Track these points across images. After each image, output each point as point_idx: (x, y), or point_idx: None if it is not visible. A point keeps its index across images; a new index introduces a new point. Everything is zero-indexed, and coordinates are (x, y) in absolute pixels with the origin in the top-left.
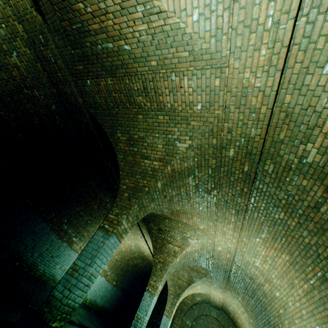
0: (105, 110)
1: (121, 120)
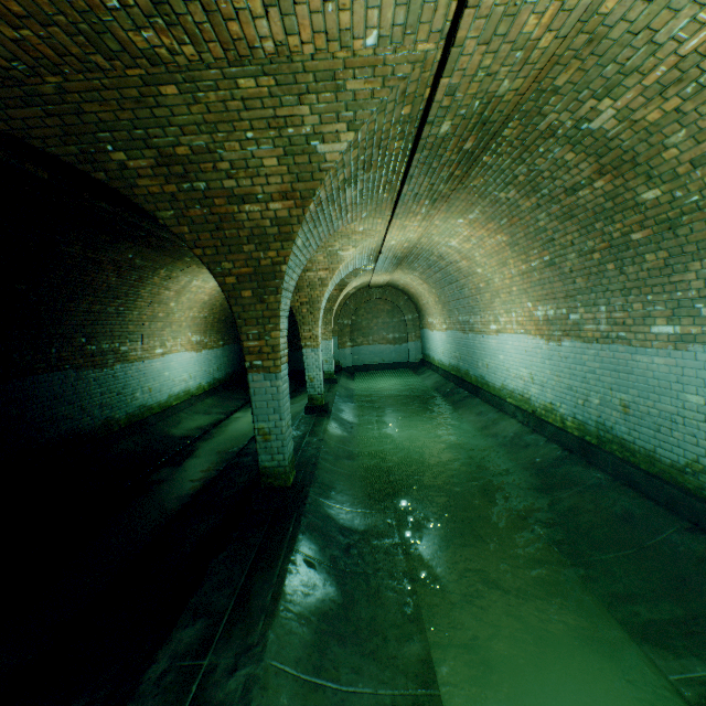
0: (0, 88)
1: (98, 112)
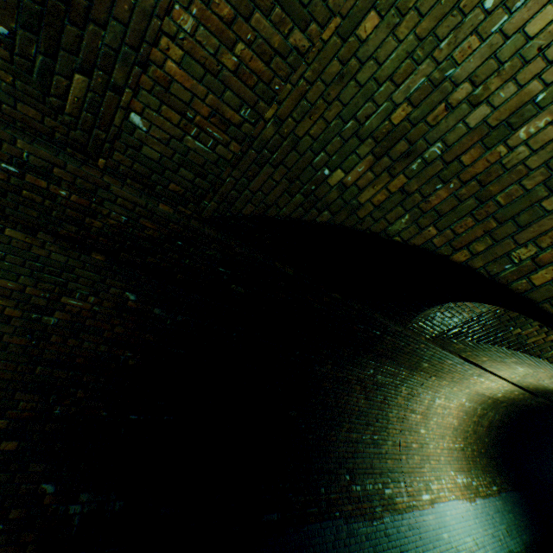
0: (240, 158)
1: (308, 128)
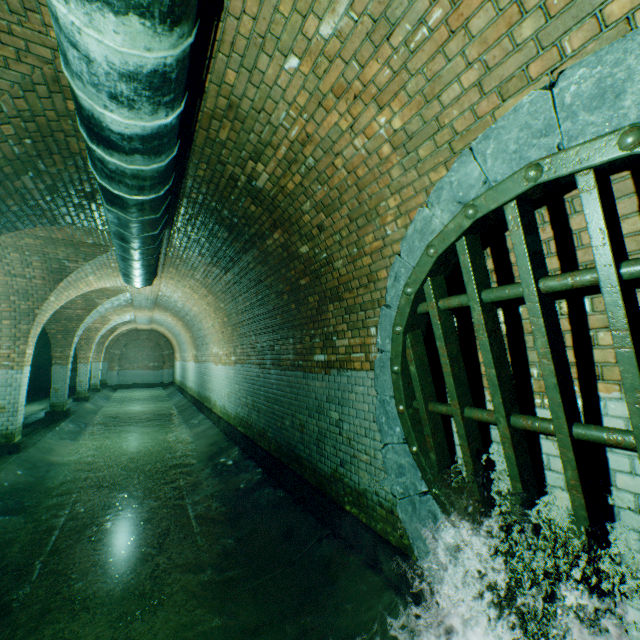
0: None
1: None
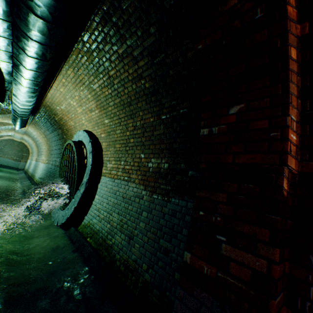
0: None
1: None
